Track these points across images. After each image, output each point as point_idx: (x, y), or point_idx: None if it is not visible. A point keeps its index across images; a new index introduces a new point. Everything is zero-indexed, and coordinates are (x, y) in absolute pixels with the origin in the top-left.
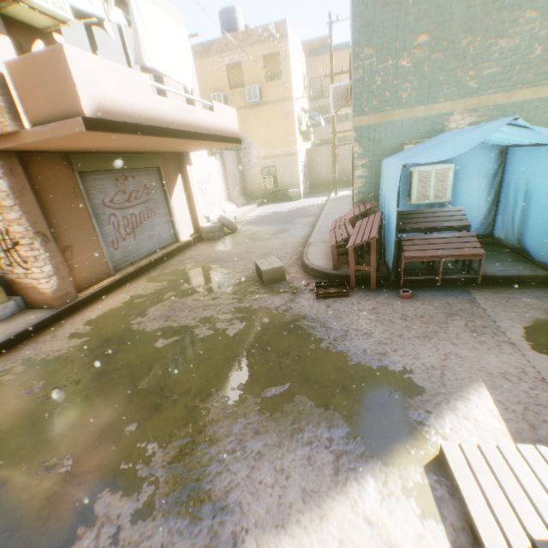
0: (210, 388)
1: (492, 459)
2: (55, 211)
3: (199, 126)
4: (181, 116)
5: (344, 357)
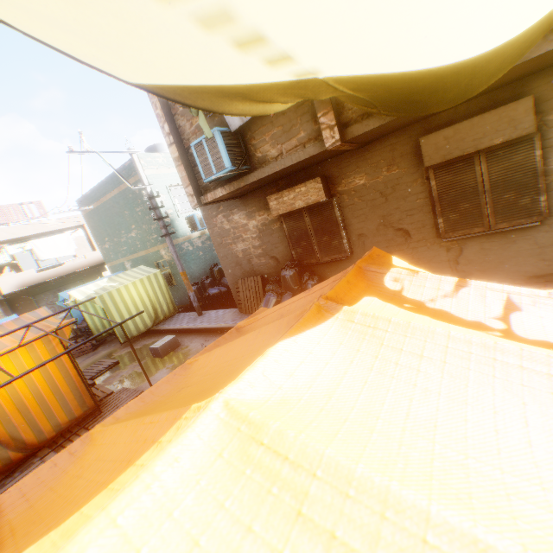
0: None
1: None
2: (23, 312)
3: (72, 270)
4: (58, 272)
5: None
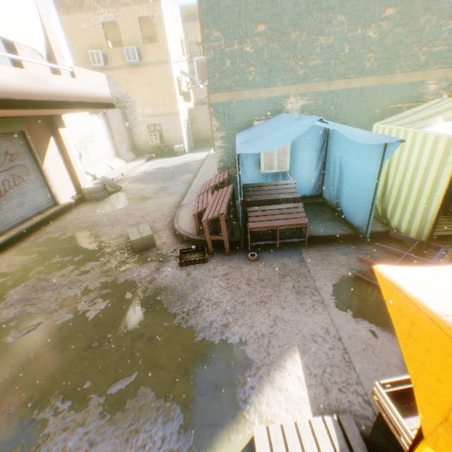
0: (55, 391)
1: (291, 439)
2: None
3: (56, 94)
4: (30, 84)
5: (192, 333)
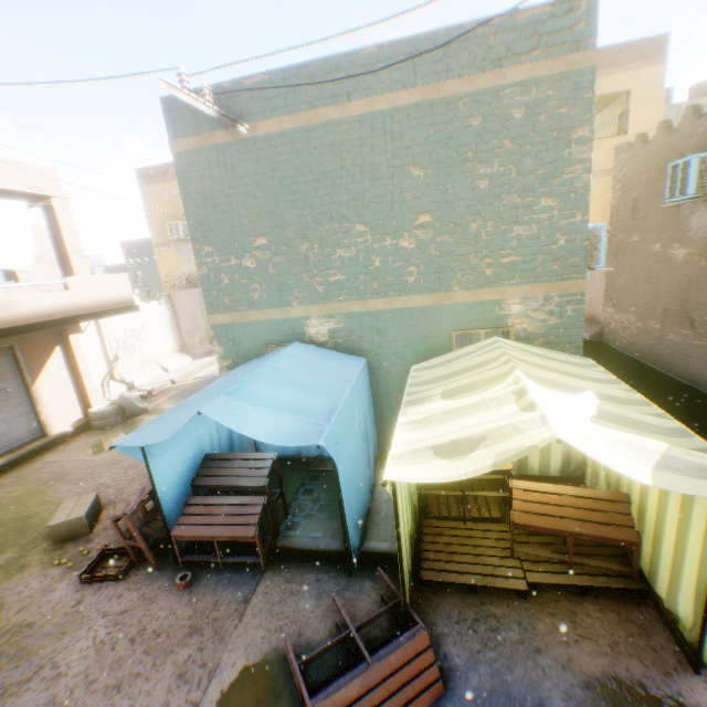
0: None
1: None
2: None
3: (27, 316)
4: None
5: None
